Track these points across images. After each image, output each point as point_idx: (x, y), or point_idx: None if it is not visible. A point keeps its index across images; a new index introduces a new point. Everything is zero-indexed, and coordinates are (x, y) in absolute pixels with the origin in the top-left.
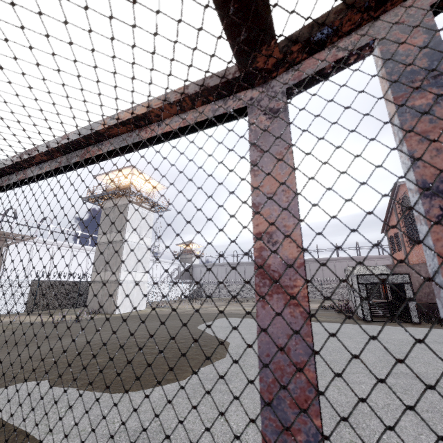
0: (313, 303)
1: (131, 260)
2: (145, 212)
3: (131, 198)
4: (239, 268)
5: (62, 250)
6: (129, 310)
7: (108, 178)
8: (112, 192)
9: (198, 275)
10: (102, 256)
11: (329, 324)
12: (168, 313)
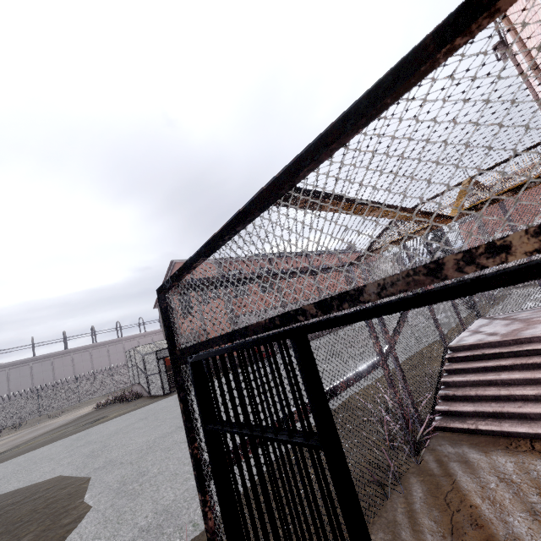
0: (70, 412)
1: None
2: None
3: None
4: None
5: None
6: None
7: None
8: None
9: None
10: None
11: (139, 410)
12: None
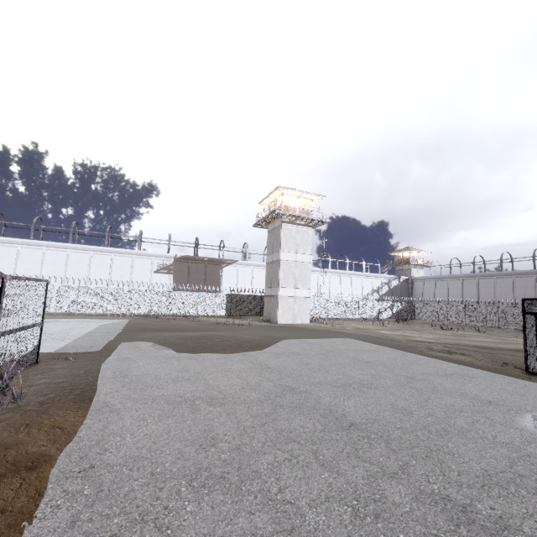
0: None
1: (288, 278)
2: (301, 229)
3: (283, 218)
4: (484, 282)
5: (258, 269)
6: (290, 322)
7: (269, 202)
8: (266, 216)
9: (419, 292)
10: (269, 274)
11: (435, 362)
12: (318, 328)
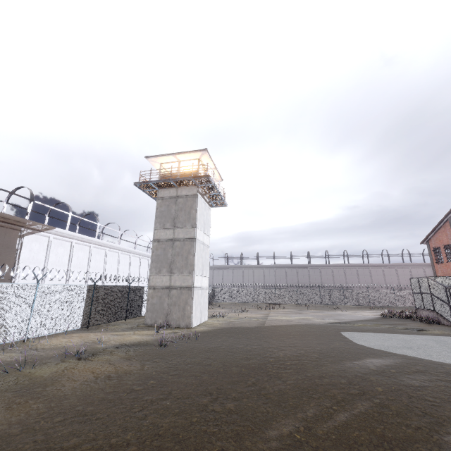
0: (345, 310)
1: (199, 262)
2: (206, 206)
3: (199, 188)
4: (247, 271)
5: (80, 245)
6: (199, 322)
7: (163, 161)
8: (182, 178)
9: None
10: (163, 256)
11: None
12: (250, 325)
